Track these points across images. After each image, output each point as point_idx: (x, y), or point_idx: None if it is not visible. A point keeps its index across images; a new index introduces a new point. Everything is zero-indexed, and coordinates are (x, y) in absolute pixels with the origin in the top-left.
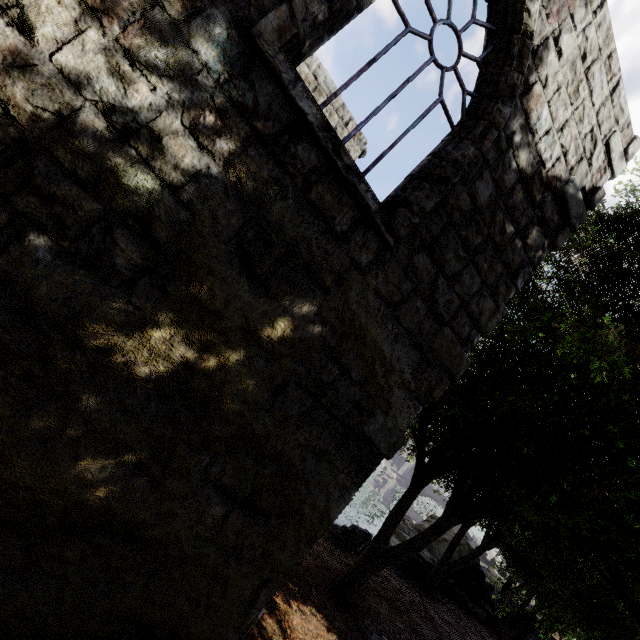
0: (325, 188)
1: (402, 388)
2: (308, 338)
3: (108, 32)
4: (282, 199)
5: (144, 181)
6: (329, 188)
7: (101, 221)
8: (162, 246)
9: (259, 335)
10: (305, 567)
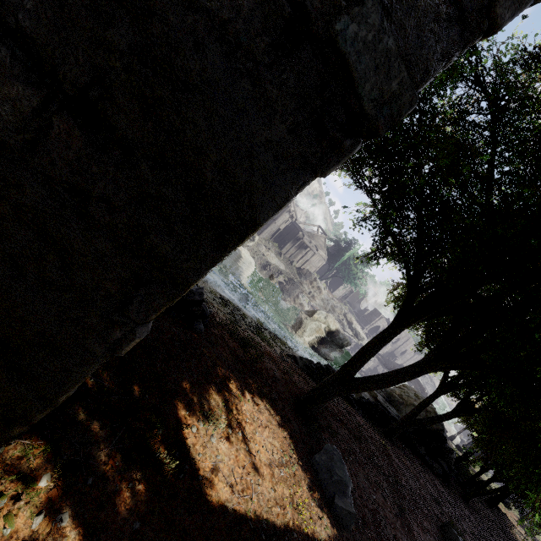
0: None
1: None
2: None
3: None
4: None
5: None
6: None
7: None
8: None
9: None
10: (270, 375)
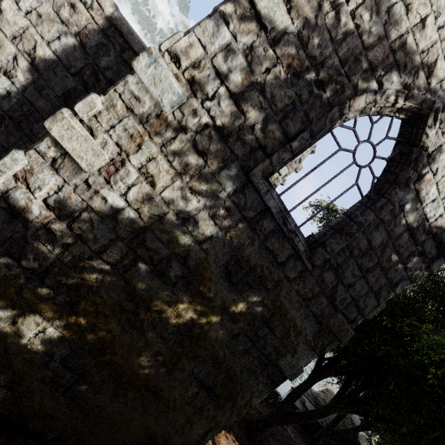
0: (275, 240)
1: (305, 343)
2: (254, 313)
3: (184, 181)
4: (251, 246)
5: (188, 241)
6: (278, 240)
7: (167, 258)
8: (191, 268)
9: (229, 310)
10: None
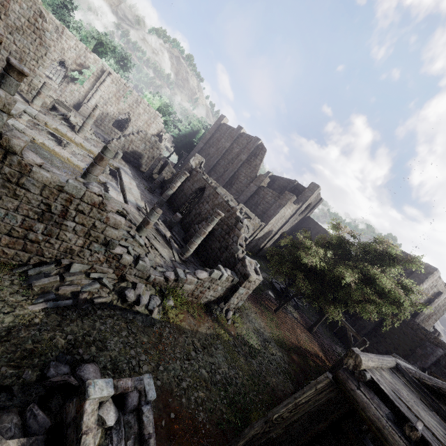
0: None
1: None
2: None
3: None
4: None
5: None
6: None
7: None
8: None
9: None
10: None
